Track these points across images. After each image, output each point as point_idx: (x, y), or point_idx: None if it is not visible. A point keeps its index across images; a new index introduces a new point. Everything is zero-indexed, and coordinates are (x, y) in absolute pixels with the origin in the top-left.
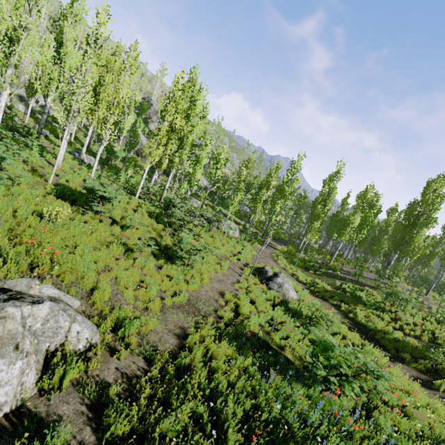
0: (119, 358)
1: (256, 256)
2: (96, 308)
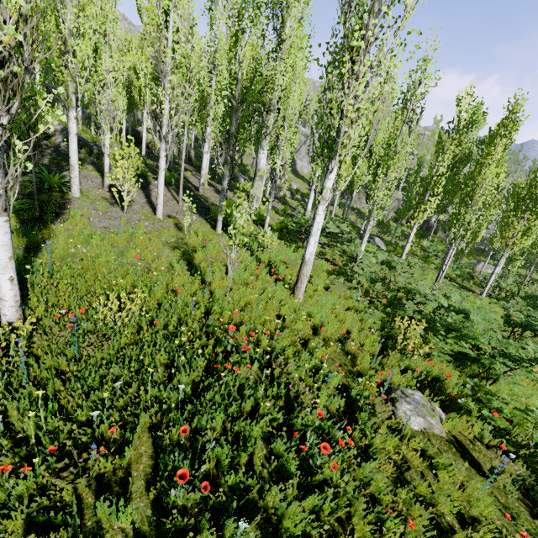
0: None
1: None
2: None
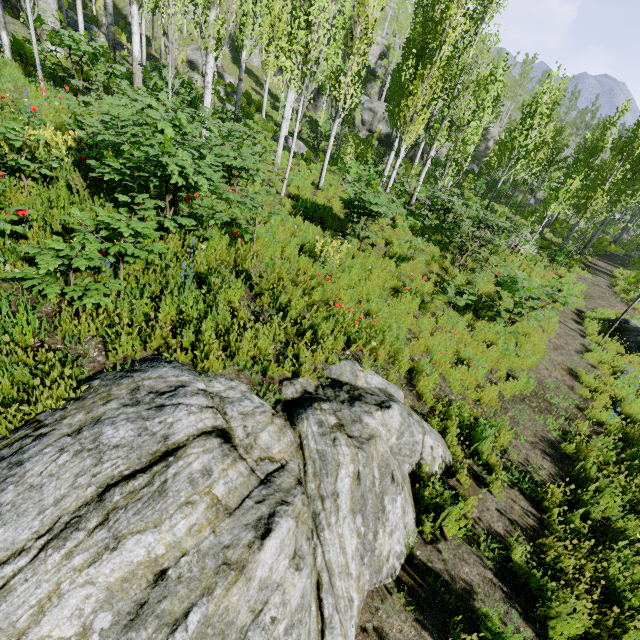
0: (490, 490)
1: (586, 295)
2: (423, 402)
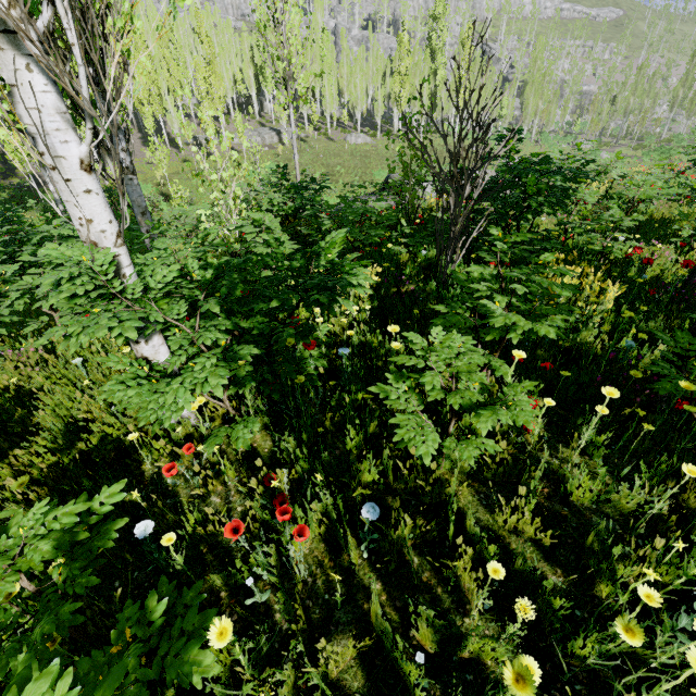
0: None
1: None
2: None
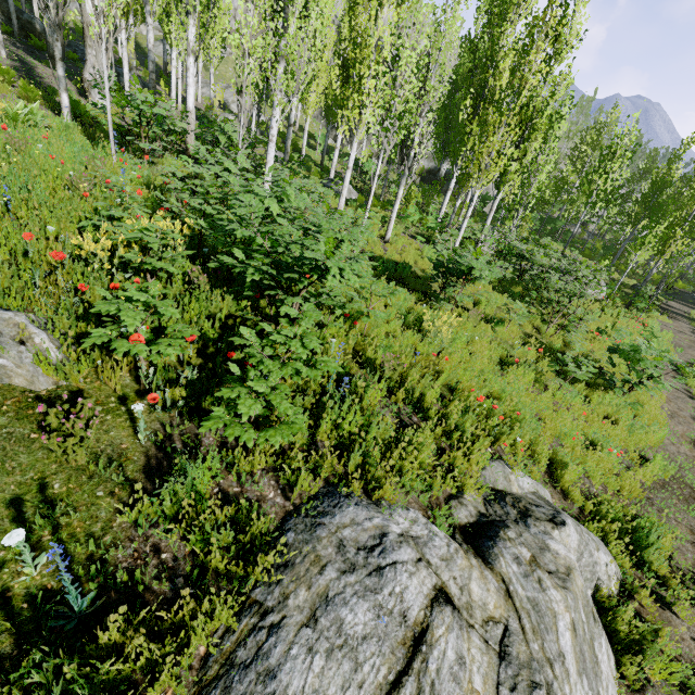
0: (674, 612)
1: (675, 345)
2: (570, 500)
